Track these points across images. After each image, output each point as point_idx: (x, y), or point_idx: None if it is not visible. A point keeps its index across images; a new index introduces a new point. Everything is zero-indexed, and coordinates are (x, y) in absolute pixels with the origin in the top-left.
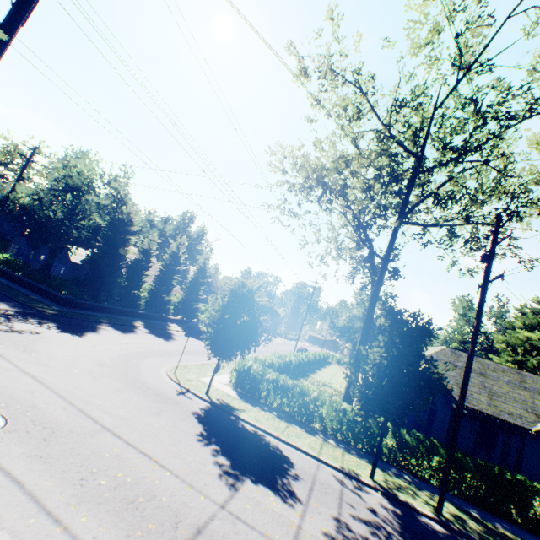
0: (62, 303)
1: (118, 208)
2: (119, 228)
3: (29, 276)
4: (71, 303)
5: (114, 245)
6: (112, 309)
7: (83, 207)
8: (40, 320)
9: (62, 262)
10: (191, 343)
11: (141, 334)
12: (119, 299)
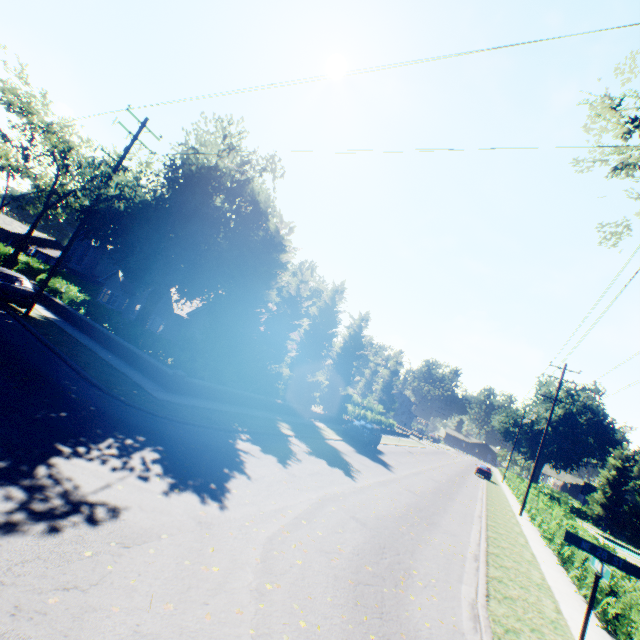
0: (164, 383)
1: (257, 226)
2: (262, 254)
3: (116, 330)
4: (180, 384)
5: (252, 282)
6: (240, 396)
7: (205, 222)
8: (125, 437)
9: (161, 314)
10: (381, 478)
11: (306, 461)
12: (247, 377)
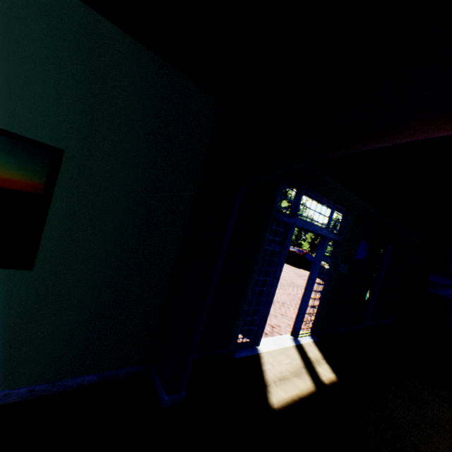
0: None
1: None
2: None
3: None
4: None
5: None
6: None
7: None
8: None
9: None
10: None
11: None
12: None
